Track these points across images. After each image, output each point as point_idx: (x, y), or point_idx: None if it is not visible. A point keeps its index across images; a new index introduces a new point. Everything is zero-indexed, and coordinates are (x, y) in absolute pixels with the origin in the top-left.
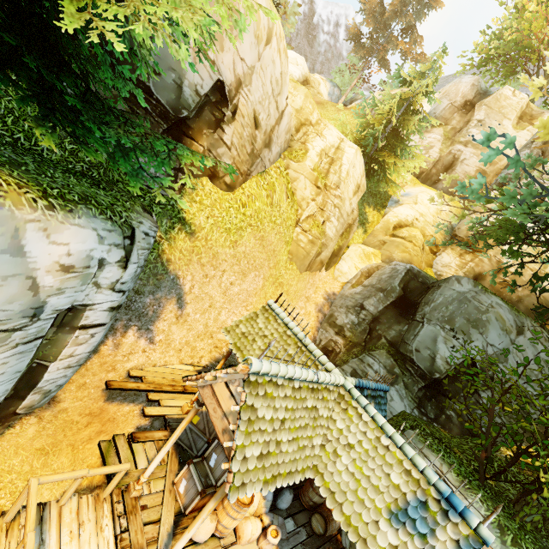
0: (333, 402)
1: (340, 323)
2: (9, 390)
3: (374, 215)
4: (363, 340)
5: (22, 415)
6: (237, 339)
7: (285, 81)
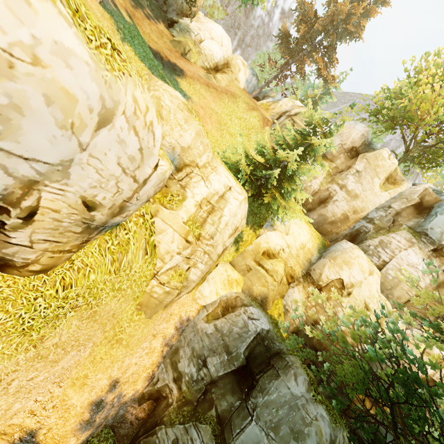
0: None
1: (181, 370)
2: None
3: (249, 234)
4: (196, 400)
5: None
6: None
7: (149, 153)
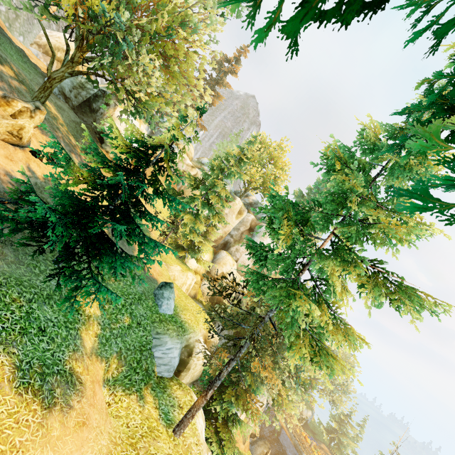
0: None
1: None
2: None
3: None
4: None
5: None
6: None
7: None
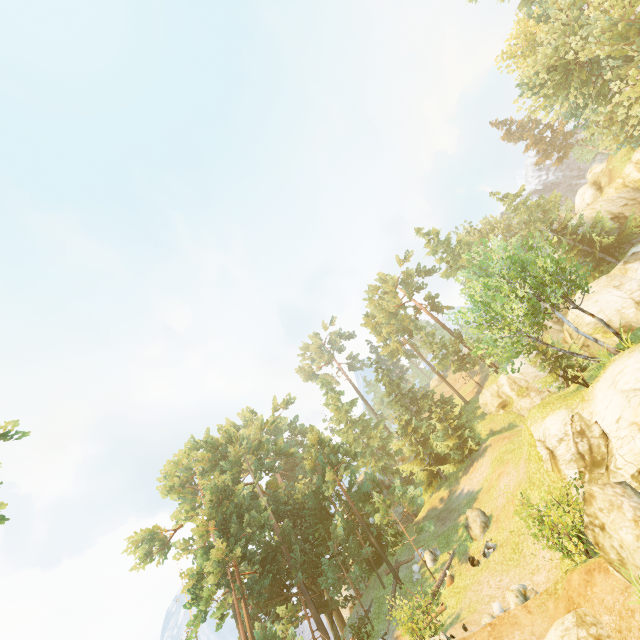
0: None
1: None
2: None
3: None
4: None
5: None
6: None
7: (605, 200)
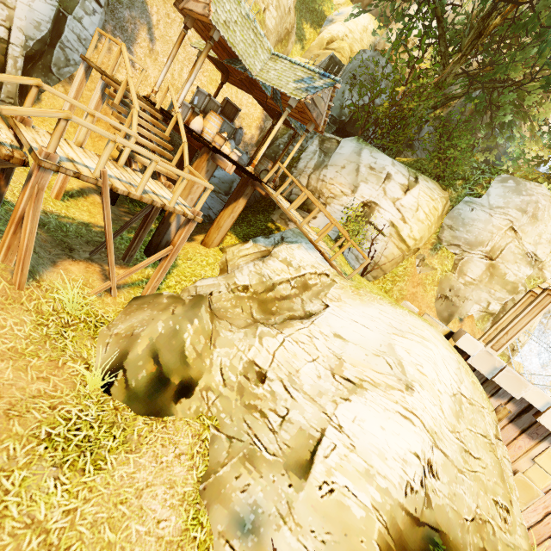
0: (267, 58)
1: None
2: (50, 25)
3: (311, 33)
4: None
5: (54, 78)
6: (201, 46)
7: None
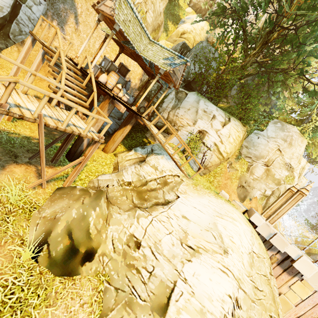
0: (147, 43)
1: None
2: (10, 9)
3: (172, 27)
4: None
5: (11, 42)
6: (107, 31)
7: None
